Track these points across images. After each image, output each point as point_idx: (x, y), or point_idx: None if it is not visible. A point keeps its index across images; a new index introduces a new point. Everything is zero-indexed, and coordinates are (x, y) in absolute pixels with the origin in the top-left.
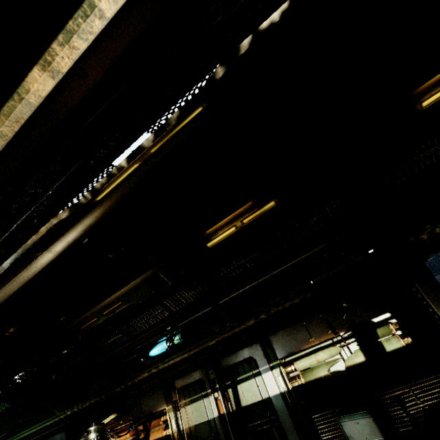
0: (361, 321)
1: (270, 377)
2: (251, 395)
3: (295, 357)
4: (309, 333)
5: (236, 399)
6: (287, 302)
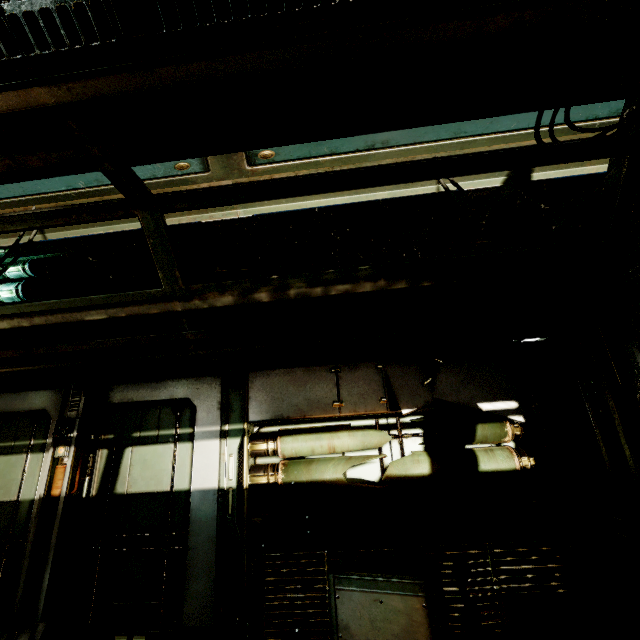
0: (456, 400)
1: (211, 452)
2: (149, 476)
3: (286, 428)
4: (338, 391)
5: (110, 474)
6: (342, 281)
